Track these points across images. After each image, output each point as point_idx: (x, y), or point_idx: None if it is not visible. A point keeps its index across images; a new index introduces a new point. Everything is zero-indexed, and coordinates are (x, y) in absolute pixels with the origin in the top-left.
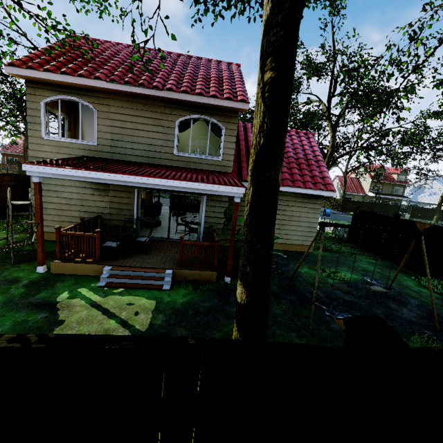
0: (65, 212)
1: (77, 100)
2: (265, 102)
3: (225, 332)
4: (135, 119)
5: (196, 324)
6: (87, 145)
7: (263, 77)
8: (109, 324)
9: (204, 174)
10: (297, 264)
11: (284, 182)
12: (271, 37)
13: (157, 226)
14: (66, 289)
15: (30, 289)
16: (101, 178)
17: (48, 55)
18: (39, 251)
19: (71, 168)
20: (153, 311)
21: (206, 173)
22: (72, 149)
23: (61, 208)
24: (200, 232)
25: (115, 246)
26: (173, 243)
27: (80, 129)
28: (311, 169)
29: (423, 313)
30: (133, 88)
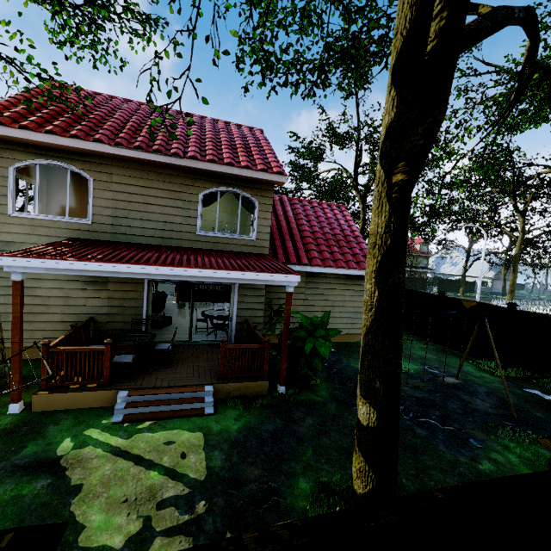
0: (38, 317)
1: (64, 165)
2: (391, 202)
3: (306, 462)
4: (146, 191)
5: (267, 458)
6: (77, 223)
7: (390, 178)
8: (150, 478)
9: (240, 258)
10: (351, 359)
11: (326, 262)
12: (407, 143)
13: (168, 325)
14: (66, 434)
15: (6, 443)
16: (117, 272)
17: (26, 109)
18: (14, 381)
19: (75, 260)
20: (204, 449)
21: (242, 256)
22: (54, 229)
23: (33, 310)
24: (231, 329)
25: (131, 360)
26: (198, 347)
27: (68, 203)
28: (351, 247)
29: (496, 402)
30: (146, 154)
